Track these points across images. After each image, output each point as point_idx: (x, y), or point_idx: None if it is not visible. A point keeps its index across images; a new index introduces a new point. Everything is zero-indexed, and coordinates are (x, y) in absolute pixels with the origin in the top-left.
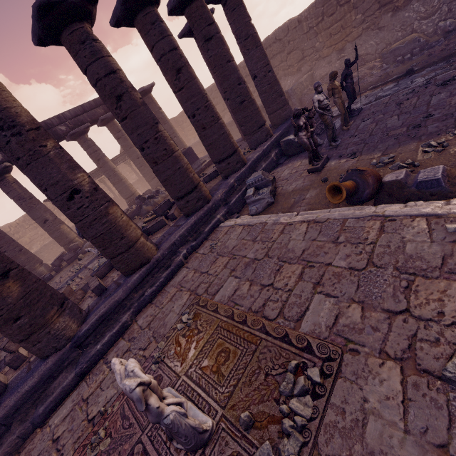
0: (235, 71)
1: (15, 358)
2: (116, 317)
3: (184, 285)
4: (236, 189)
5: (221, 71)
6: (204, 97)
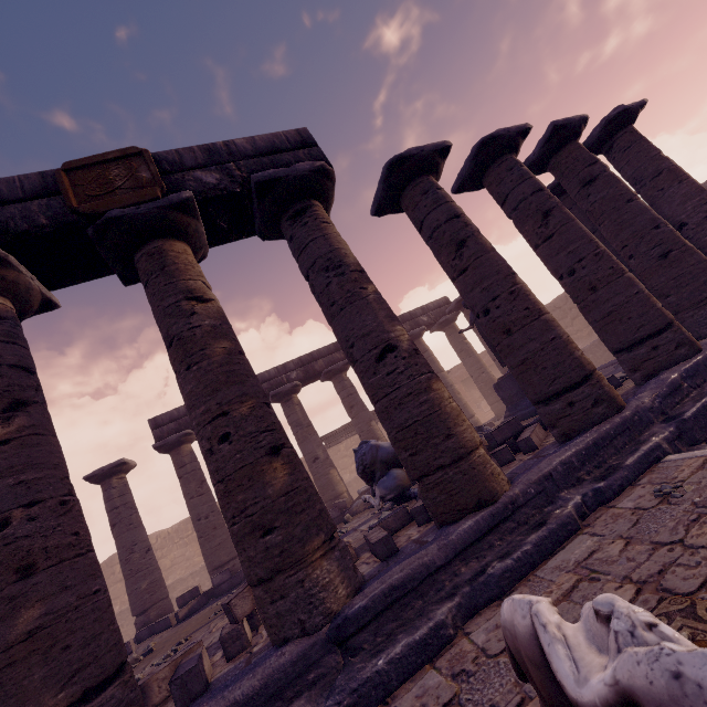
0: (644, 211)
1: (235, 633)
2: (419, 607)
3: (599, 567)
4: (689, 395)
5: (616, 217)
6: (592, 242)
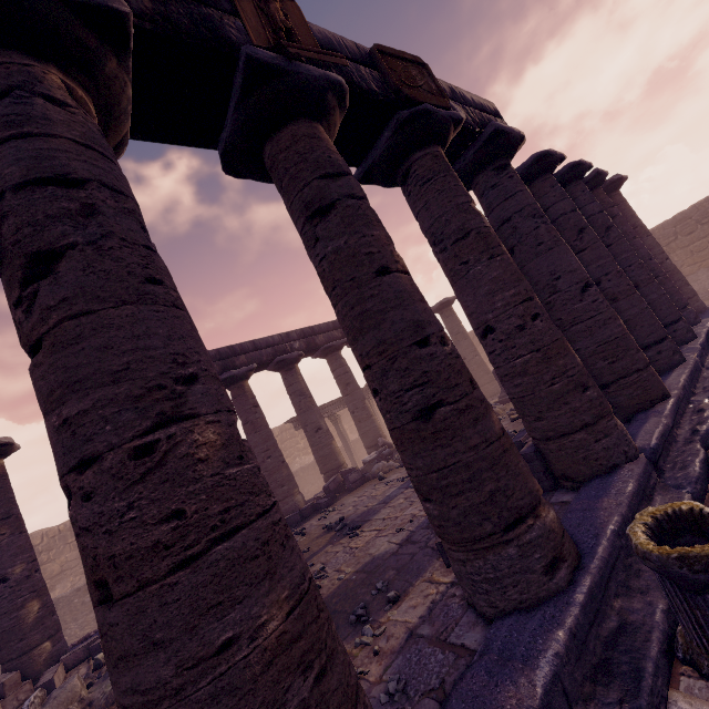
0: (643, 247)
1: None
2: (672, 450)
3: None
4: (706, 359)
5: None
6: (636, 255)
